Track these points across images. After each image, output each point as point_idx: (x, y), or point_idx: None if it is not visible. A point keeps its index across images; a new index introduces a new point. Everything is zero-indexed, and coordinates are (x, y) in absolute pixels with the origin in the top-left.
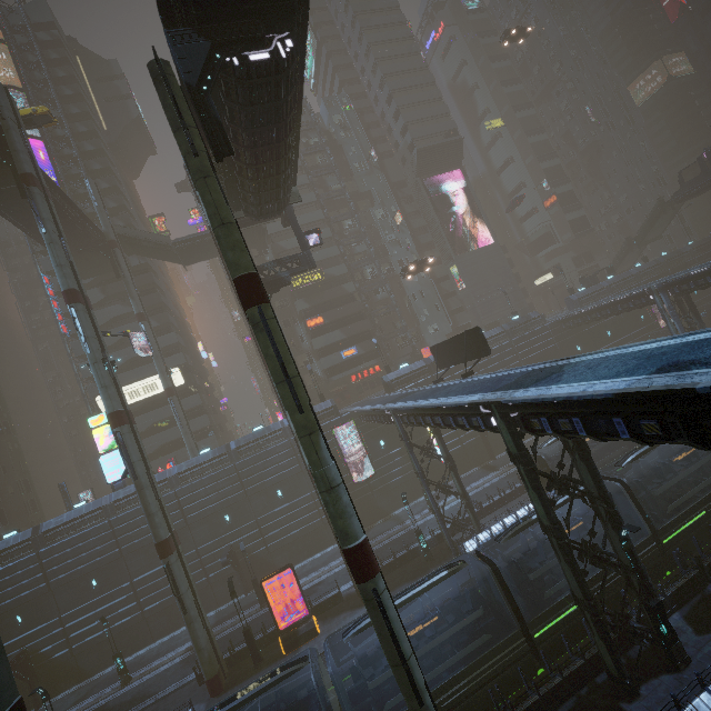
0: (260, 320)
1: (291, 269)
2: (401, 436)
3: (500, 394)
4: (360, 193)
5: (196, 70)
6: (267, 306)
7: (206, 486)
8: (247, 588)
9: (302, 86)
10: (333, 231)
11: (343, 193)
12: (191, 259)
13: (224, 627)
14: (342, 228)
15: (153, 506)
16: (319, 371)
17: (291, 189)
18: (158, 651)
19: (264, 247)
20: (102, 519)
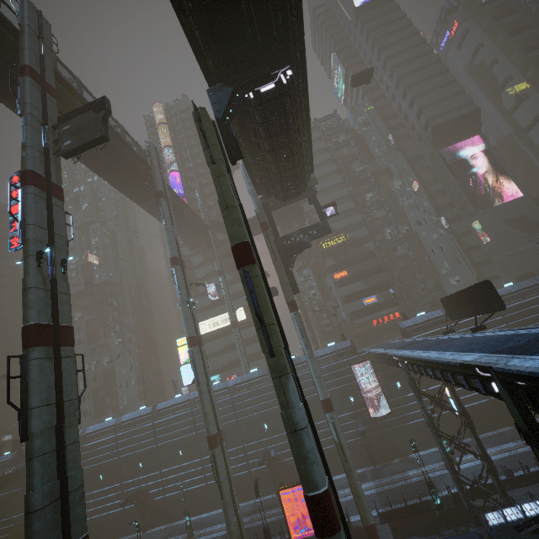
0: (247, 278)
1: (311, 235)
2: (409, 382)
3: (496, 358)
4: (380, 171)
5: (222, 108)
6: (253, 266)
7: (252, 397)
8: (277, 489)
9: (308, 100)
10: (356, 203)
11: (365, 173)
12: (253, 233)
13: (257, 517)
14: (364, 199)
15: (208, 407)
16: (344, 315)
17: (309, 176)
18: (213, 519)
19: (303, 220)
20: (189, 408)
